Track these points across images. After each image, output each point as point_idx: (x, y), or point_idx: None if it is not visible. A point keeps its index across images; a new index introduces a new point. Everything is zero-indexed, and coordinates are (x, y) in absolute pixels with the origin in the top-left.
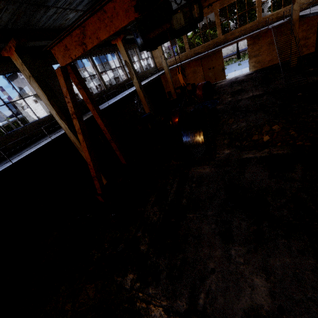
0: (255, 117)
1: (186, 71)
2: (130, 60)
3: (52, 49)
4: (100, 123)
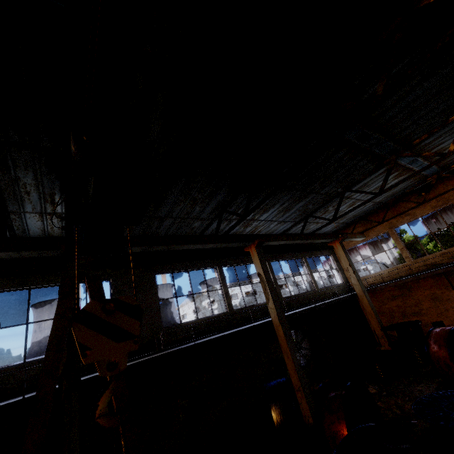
0: None
1: (414, 295)
2: (267, 273)
3: None
4: None
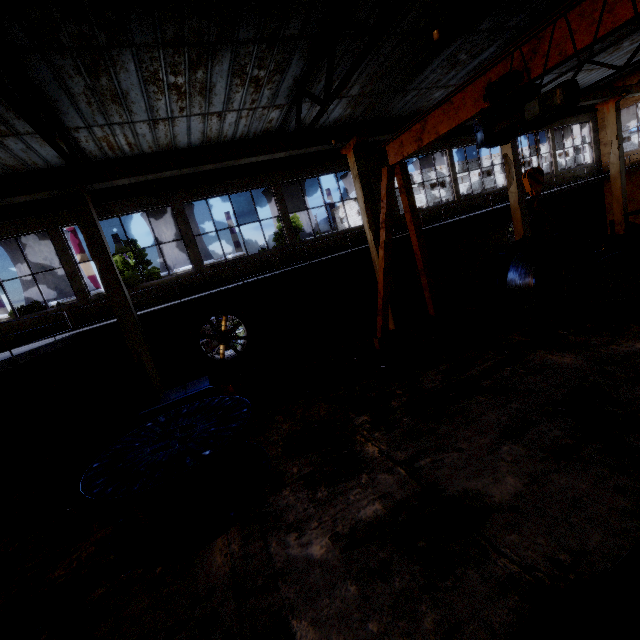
0: None
1: None
2: (516, 154)
3: (387, 146)
4: (414, 243)
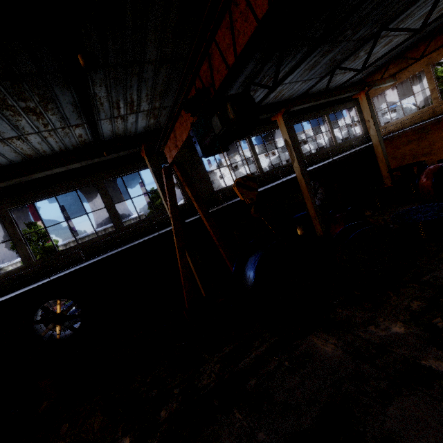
0: None
1: (429, 138)
2: (293, 138)
3: (164, 150)
4: (206, 224)
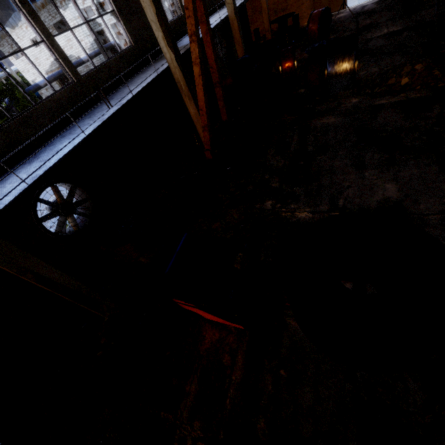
0: (391, 60)
1: None
2: None
3: None
4: (210, 57)
